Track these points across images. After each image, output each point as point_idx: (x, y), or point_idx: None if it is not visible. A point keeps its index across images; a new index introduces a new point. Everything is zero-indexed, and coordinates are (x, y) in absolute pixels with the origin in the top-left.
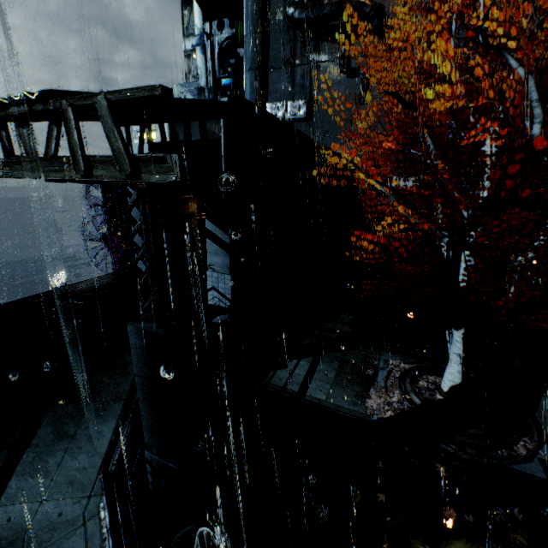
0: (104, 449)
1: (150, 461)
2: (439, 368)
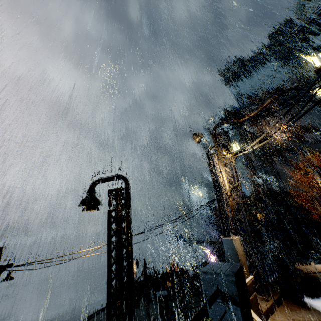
0: None
1: None
2: None
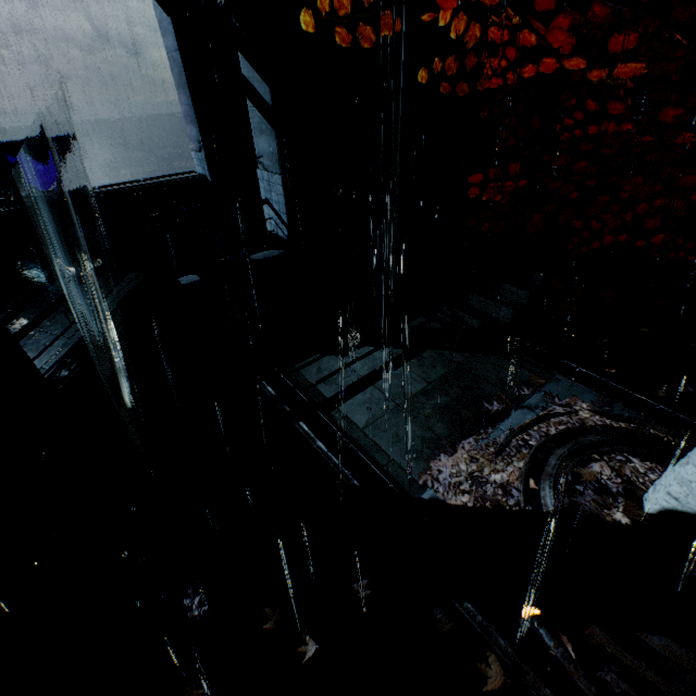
0: None
1: None
2: (684, 452)
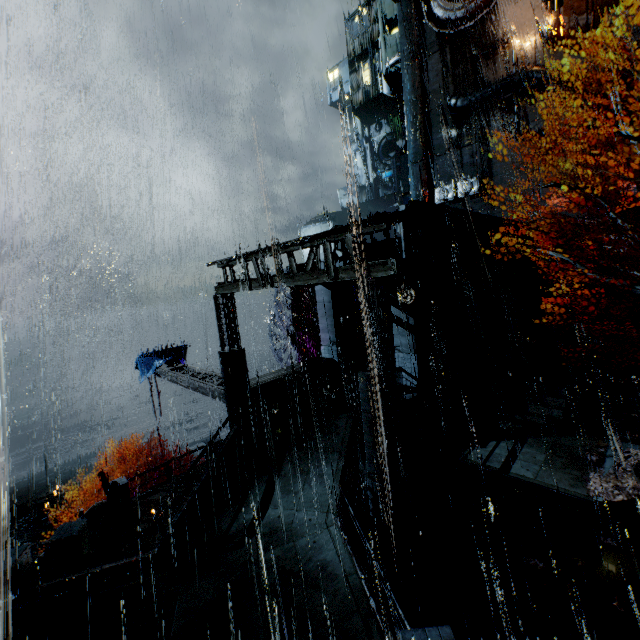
0: (331, 483)
1: (371, 487)
2: None
